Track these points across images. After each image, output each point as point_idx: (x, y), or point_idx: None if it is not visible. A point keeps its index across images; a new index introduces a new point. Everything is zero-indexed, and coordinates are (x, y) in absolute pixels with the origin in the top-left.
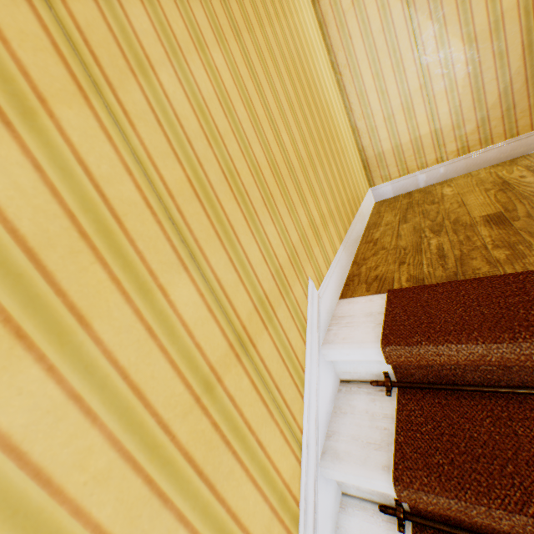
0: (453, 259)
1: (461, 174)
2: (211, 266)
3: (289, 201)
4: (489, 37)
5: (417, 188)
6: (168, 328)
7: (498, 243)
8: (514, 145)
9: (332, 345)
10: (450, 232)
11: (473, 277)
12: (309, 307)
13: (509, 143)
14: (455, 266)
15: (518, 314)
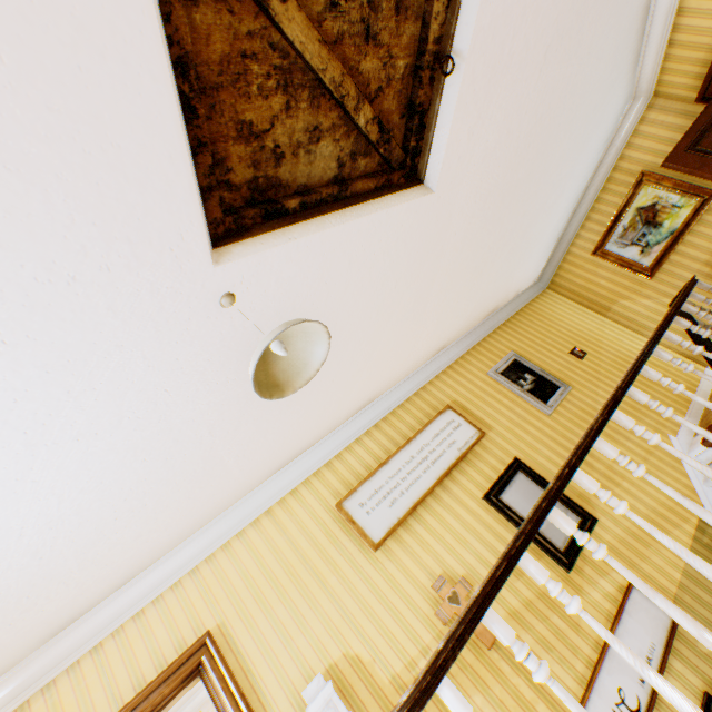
0: None
1: None
2: (630, 438)
3: (643, 413)
4: (703, 291)
5: None
6: (629, 450)
7: None
8: None
9: (689, 451)
10: None
11: None
12: (673, 443)
13: None
14: None
15: None
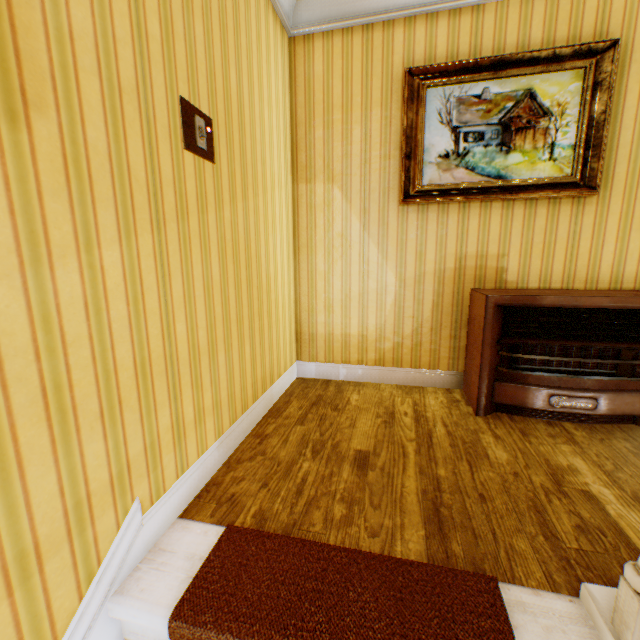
0: (305, 501)
1: (375, 382)
2: None
3: (151, 402)
4: (414, 284)
5: (337, 379)
6: None
7: (346, 494)
8: (416, 375)
9: (124, 599)
10: (324, 458)
11: (304, 535)
12: (117, 541)
13: (413, 372)
14: (301, 512)
15: (302, 608)
